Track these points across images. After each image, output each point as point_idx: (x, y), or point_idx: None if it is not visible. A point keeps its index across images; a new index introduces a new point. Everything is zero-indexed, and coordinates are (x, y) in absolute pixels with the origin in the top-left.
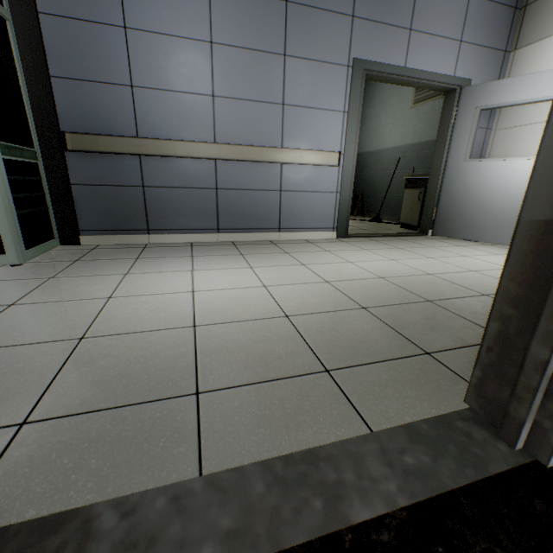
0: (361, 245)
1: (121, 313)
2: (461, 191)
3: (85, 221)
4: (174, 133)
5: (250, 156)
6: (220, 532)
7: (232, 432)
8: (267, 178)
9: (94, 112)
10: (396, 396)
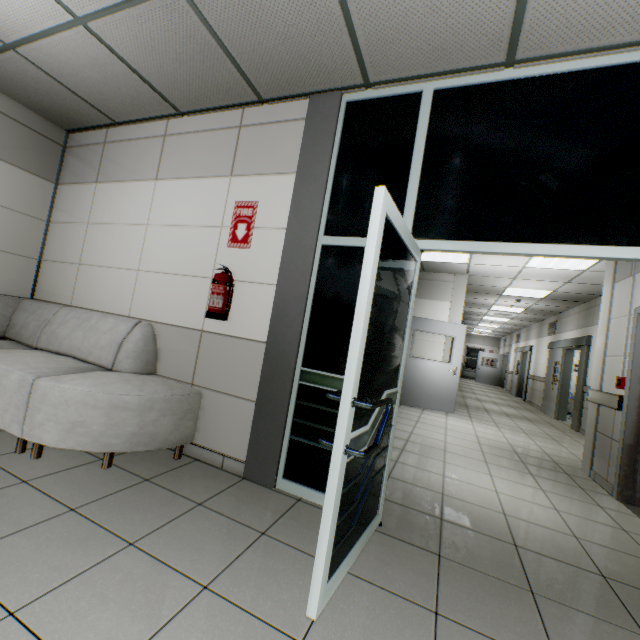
0: (402, 422)
1: (535, 518)
2: (409, 375)
3: None
4: None
5: None
6: None
7: None
8: None
9: None
10: (615, 505)
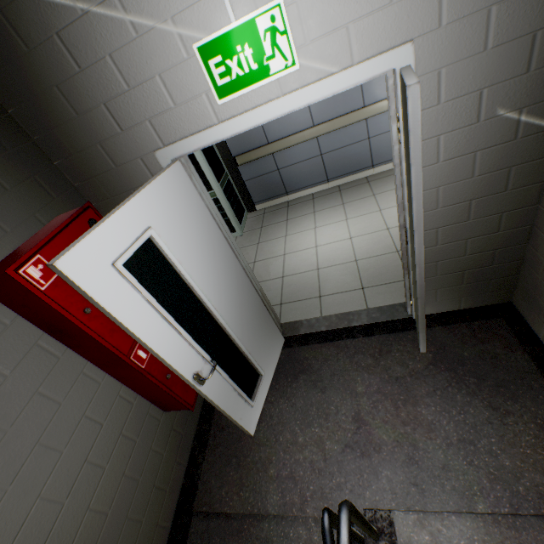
0: None
1: (291, 264)
2: None
3: (255, 198)
4: (287, 131)
5: (339, 125)
6: (325, 325)
7: (329, 307)
8: (356, 133)
9: (244, 139)
10: (382, 298)
